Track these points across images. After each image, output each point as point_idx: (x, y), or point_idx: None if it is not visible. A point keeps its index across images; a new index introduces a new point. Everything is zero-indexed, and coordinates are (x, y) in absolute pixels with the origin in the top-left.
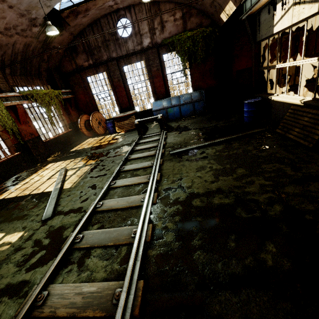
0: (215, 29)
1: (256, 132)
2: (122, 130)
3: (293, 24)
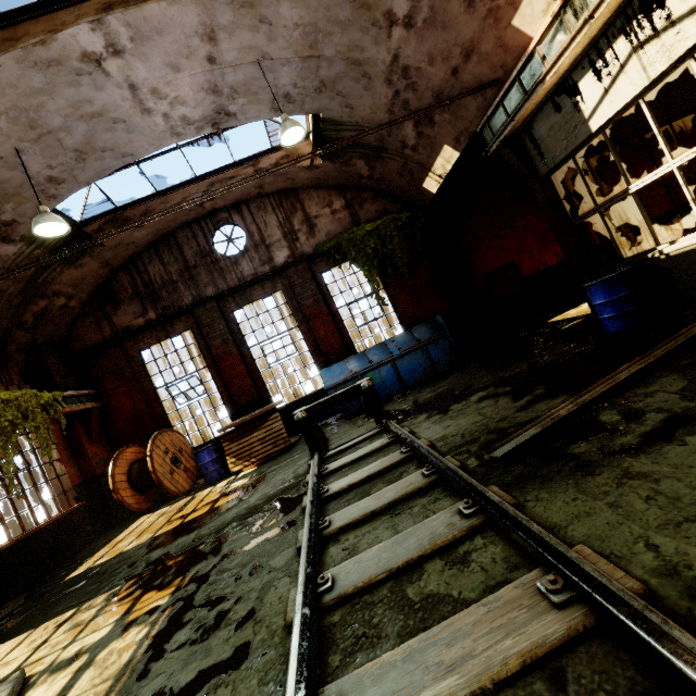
0: (415, 214)
1: None
2: (249, 463)
3: (652, 82)
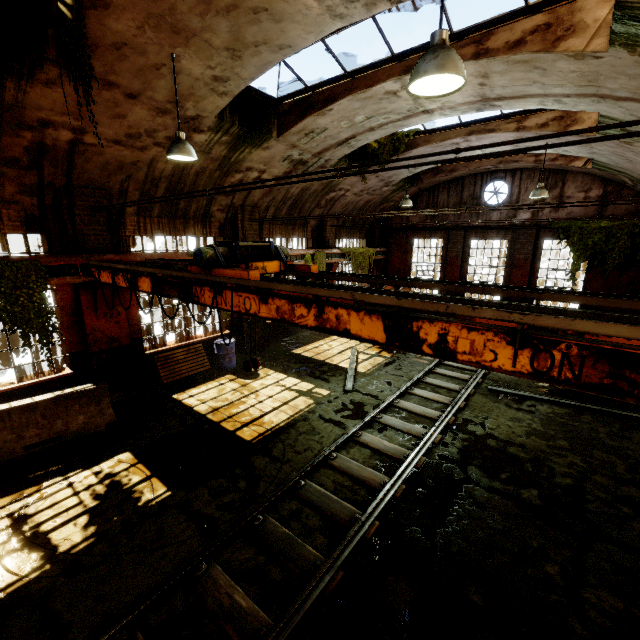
0: None
1: (635, 417)
2: None
3: None
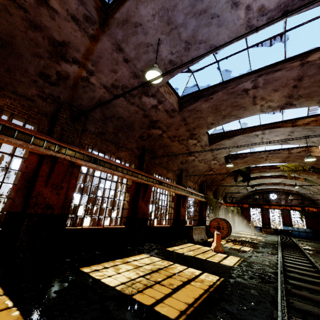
0: None
1: None
2: (265, 232)
3: None
